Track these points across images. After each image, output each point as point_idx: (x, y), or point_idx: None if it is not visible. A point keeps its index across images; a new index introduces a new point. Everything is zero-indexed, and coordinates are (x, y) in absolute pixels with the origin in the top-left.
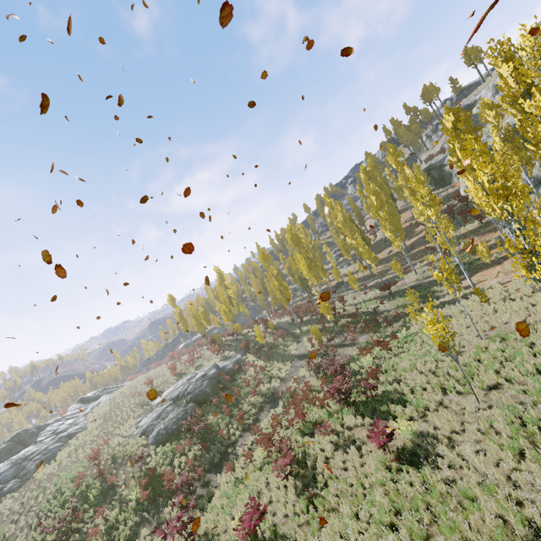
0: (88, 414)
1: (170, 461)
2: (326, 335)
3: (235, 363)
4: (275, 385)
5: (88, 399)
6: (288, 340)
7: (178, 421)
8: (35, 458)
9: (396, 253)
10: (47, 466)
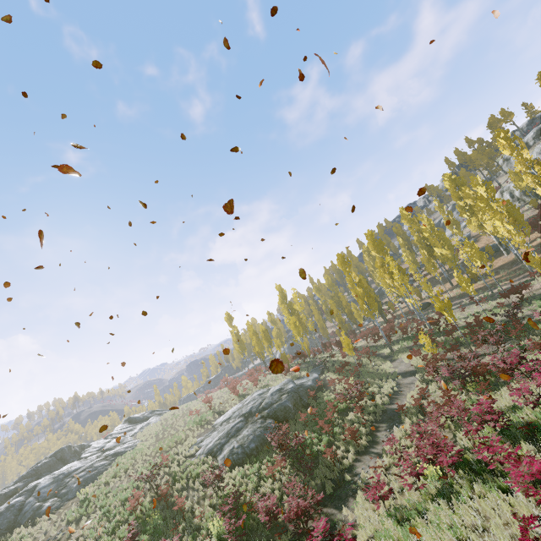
0: (137, 433)
1: (255, 487)
2: (440, 346)
3: (314, 380)
4: (384, 401)
5: (136, 419)
6: (375, 360)
7: (257, 438)
8: (78, 475)
9: (499, 266)
10: (91, 485)
